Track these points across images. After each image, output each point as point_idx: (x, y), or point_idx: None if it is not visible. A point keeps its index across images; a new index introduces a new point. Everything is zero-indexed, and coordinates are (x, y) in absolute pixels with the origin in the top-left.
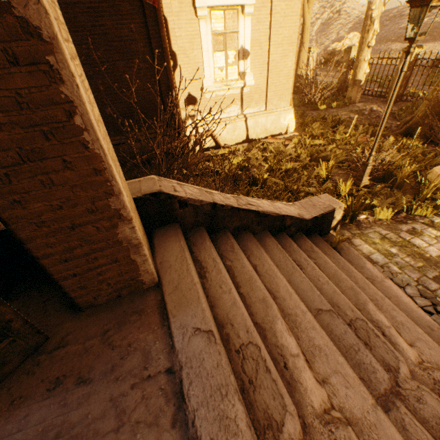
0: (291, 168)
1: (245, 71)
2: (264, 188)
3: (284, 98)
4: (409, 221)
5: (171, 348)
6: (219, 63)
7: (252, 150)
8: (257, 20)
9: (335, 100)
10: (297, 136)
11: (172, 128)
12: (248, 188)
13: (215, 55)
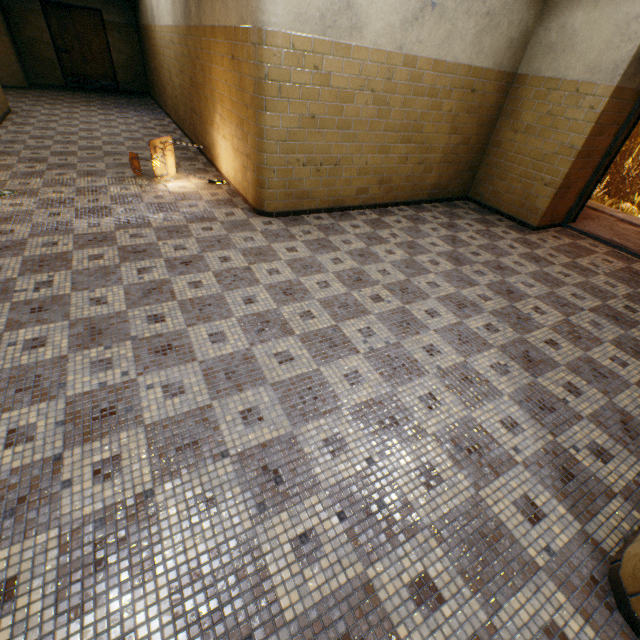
0: None
1: None
2: None
3: None
4: None
5: (612, 216)
6: None
7: None
8: None
9: None
10: None
11: None
12: None
13: None
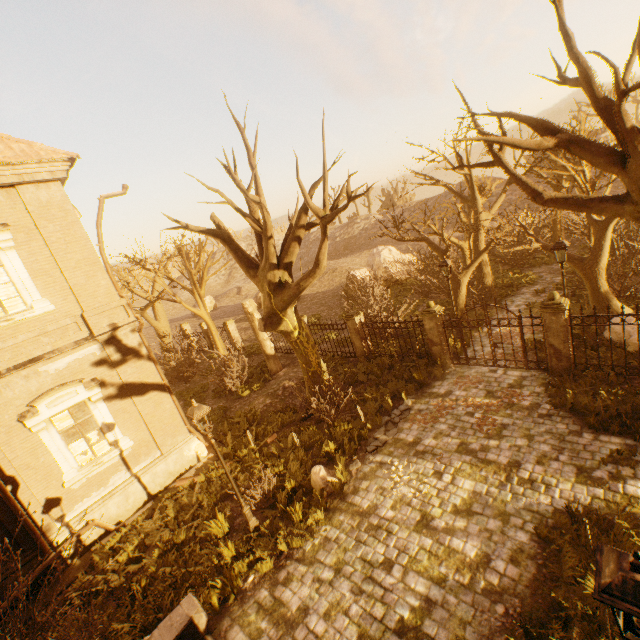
0: (187, 537)
1: (117, 438)
2: (148, 595)
3: (179, 432)
4: (289, 560)
5: None
6: (80, 449)
7: (155, 514)
8: (112, 396)
9: (258, 378)
10: (212, 459)
11: (31, 550)
12: (129, 606)
13: (72, 445)
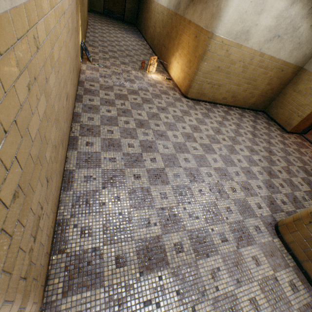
0: None
1: None
2: None
3: None
4: None
5: None
6: None
7: None
8: None
9: None
10: None
11: None
12: None
13: None
